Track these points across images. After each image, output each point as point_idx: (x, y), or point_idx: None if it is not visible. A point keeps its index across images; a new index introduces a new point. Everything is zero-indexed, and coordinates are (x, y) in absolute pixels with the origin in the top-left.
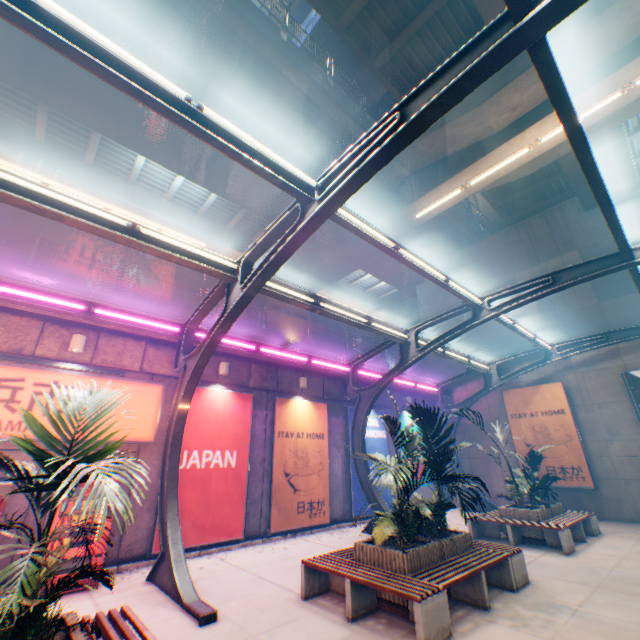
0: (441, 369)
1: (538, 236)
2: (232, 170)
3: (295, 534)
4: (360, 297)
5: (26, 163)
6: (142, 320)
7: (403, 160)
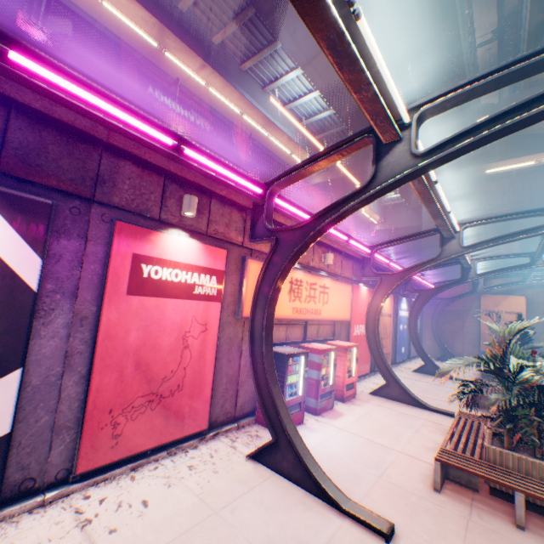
0: (431, 271)
1: (537, 191)
2: None
3: None
4: (371, 204)
5: (206, 66)
6: (360, 246)
7: None
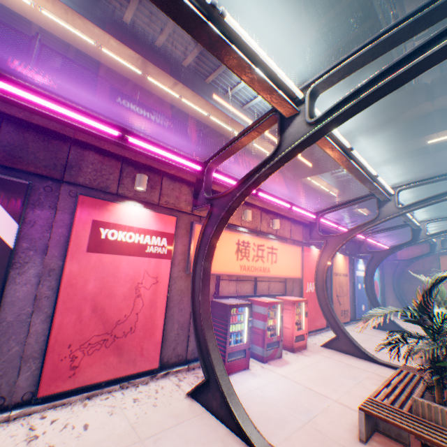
0: (389, 235)
1: None
2: None
3: None
4: (329, 179)
5: (178, 83)
6: (305, 212)
7: (436, 102)
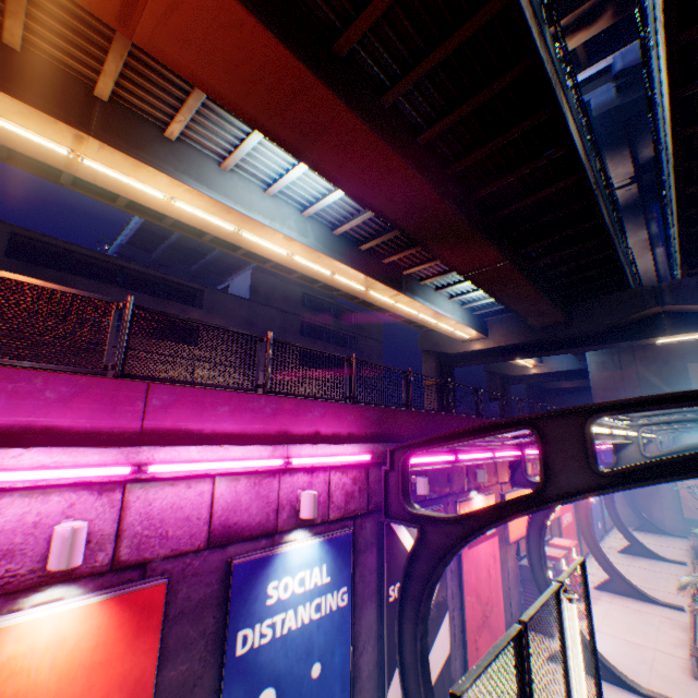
0: None
1: None
2: (542, 304)
3: (586, 554)
4: None
5: (399, 294)
6: None
7: (665, 307)
